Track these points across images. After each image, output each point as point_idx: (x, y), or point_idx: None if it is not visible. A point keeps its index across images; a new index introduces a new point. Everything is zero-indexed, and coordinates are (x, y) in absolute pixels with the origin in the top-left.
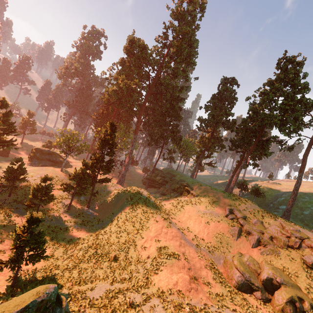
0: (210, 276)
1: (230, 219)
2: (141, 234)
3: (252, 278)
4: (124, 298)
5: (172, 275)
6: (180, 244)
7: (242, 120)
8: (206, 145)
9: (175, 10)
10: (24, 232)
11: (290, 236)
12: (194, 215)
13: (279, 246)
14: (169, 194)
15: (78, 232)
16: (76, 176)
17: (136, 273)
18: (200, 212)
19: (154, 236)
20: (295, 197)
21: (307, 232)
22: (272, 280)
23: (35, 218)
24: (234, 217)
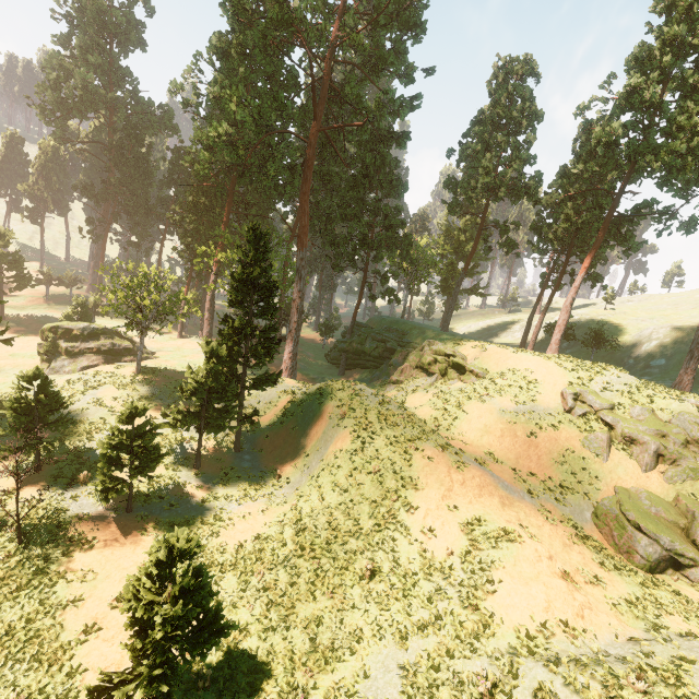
0: (590, 559)
1: (579, 417)
2: (408, 497)
3: (677, 542)
4: (458, 679)
5: (528, 587)
6: (501, 502)
7: (573, 170)
8: (461, 248)
9: None
10: (155, 588)
11: None
12: (495, 422)
13: None
14: (411, 380)
15: (244, 520)
16: (198, 388)
17: (443, 600)
18: (508, 414)
19: (441, 497)
20: None
21: None
22: None
23: (180, 551)
24: (587, 411)
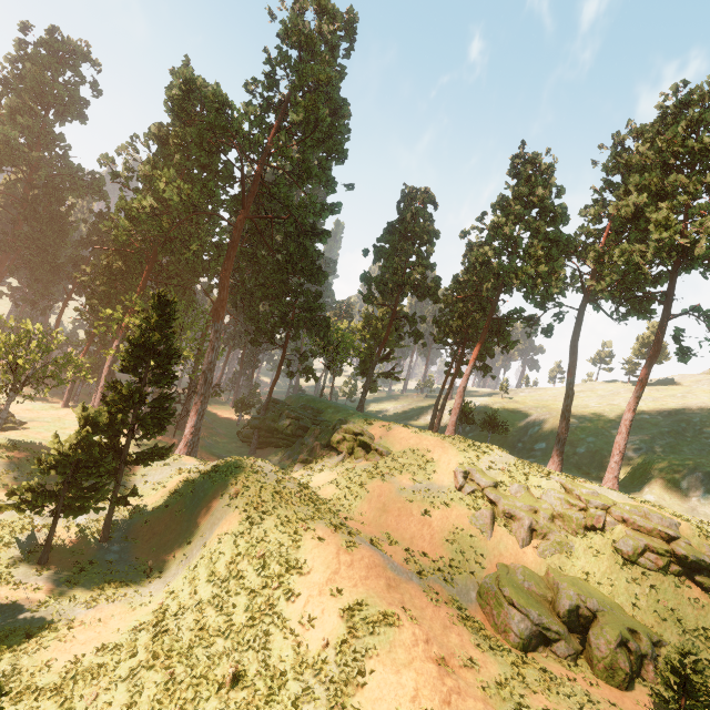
0: (468, 640)
1: (469, 495)
2: (290, 584)
3: (544, 616)
4: None
5: (400, 675)
6: (387, 584)
7: (460, 278)
8: (379, 334)
9: (290, 24)
10: None
11: (586, 507)
12: (393, 501)
13: (570, 532)
14: (320, 459)
15: (91, 627)
16: (62, 460)
17: (309, 702)
18: (406, 492)
19: (326, 581)
20: (567, 425)
21: (609, 492)
22: (579, 610)
23: None
24: (475, 489)
